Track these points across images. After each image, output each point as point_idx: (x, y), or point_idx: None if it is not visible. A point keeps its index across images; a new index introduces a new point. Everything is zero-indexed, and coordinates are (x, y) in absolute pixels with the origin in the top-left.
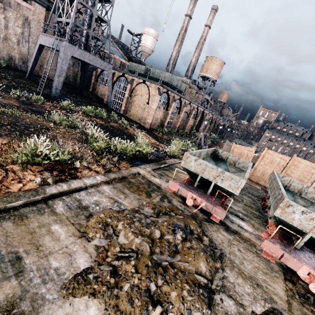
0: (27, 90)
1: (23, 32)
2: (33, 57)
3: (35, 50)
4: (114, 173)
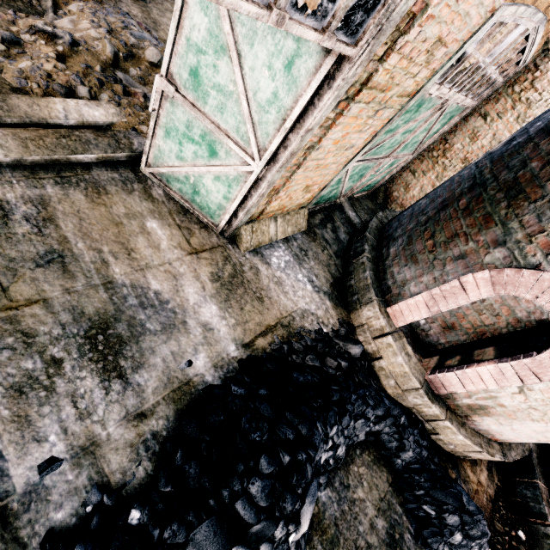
0: None
1: None
2: None
3: None
4: None
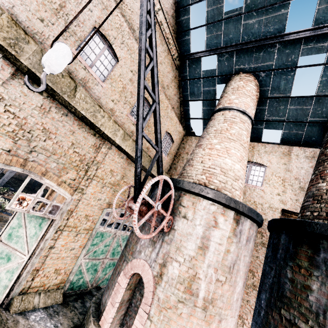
0: None
1: None
2: None
3: None
4: None
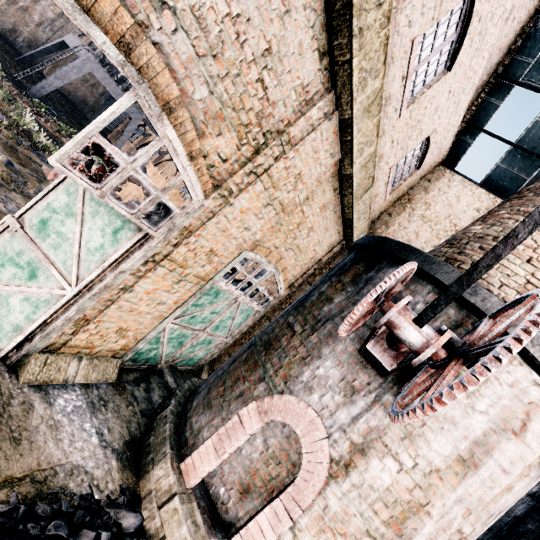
0: (1, 65)
1: (56, 20)
2: (44, 47)
3: (52, 42)
4: (6, 137)
